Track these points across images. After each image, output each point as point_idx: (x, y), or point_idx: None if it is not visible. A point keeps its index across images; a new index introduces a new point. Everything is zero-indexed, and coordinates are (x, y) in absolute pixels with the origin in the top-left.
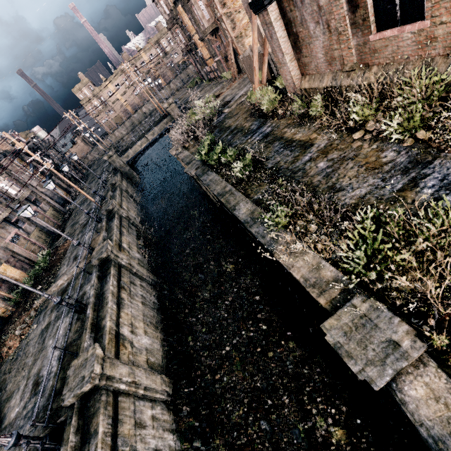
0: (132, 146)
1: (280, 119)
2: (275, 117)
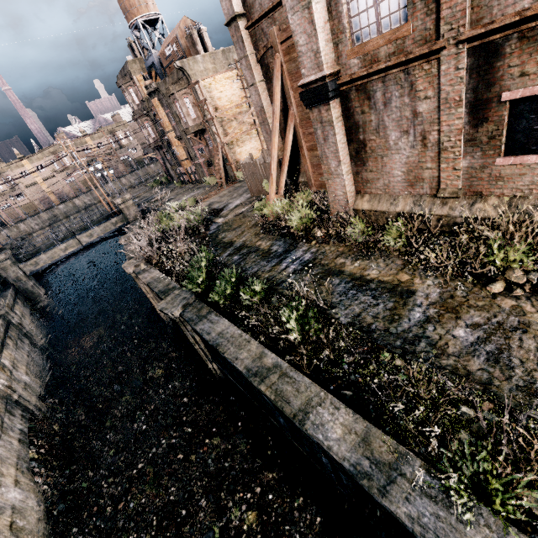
0: (48, 248)
1: (322, 243)
2: (312, 239)
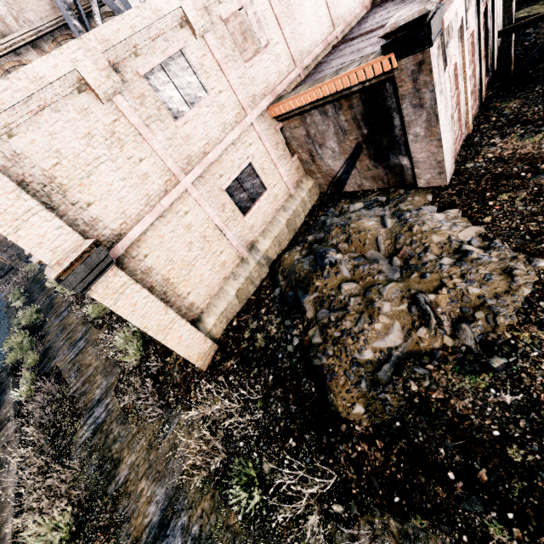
0: None
1: None
2: None
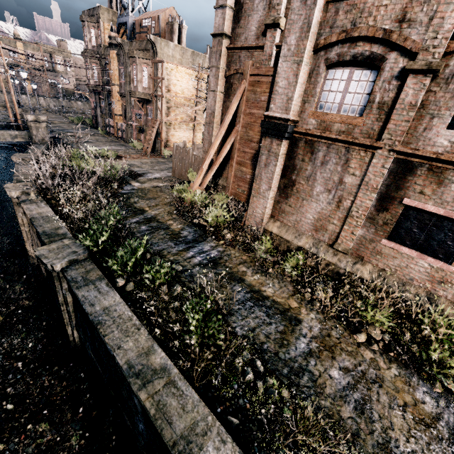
0: None
1: (229, 246)
2: (221, 238)
